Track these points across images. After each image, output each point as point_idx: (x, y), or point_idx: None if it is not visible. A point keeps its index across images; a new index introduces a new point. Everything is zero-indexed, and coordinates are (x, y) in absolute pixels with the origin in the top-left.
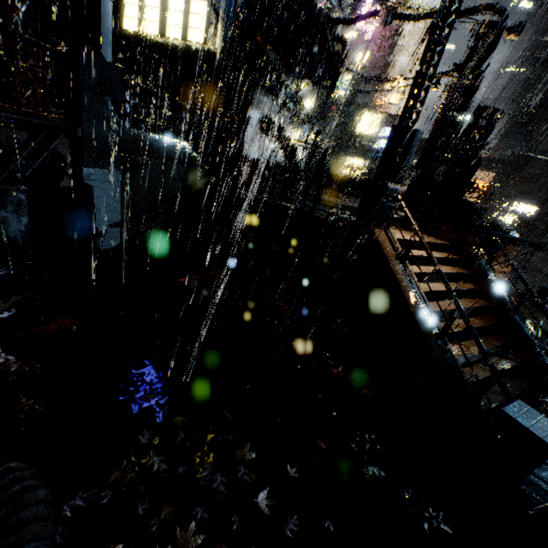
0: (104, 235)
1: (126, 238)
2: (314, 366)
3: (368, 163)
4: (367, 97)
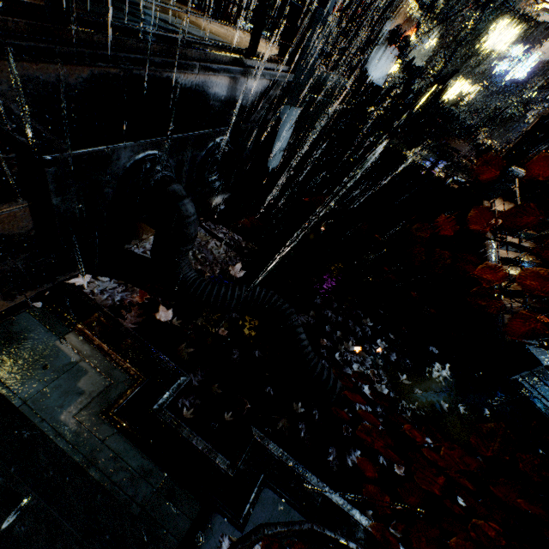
0: (273, 157)
1: (282, 160)
2: (400, 287)
3: (479, 90)
4: None
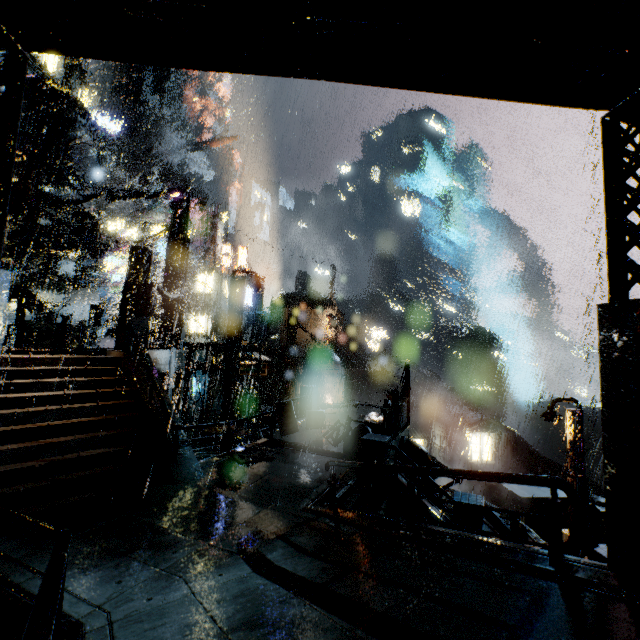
0: None
1: None
2: None
3: (212, 320)
4: (198, 264)
